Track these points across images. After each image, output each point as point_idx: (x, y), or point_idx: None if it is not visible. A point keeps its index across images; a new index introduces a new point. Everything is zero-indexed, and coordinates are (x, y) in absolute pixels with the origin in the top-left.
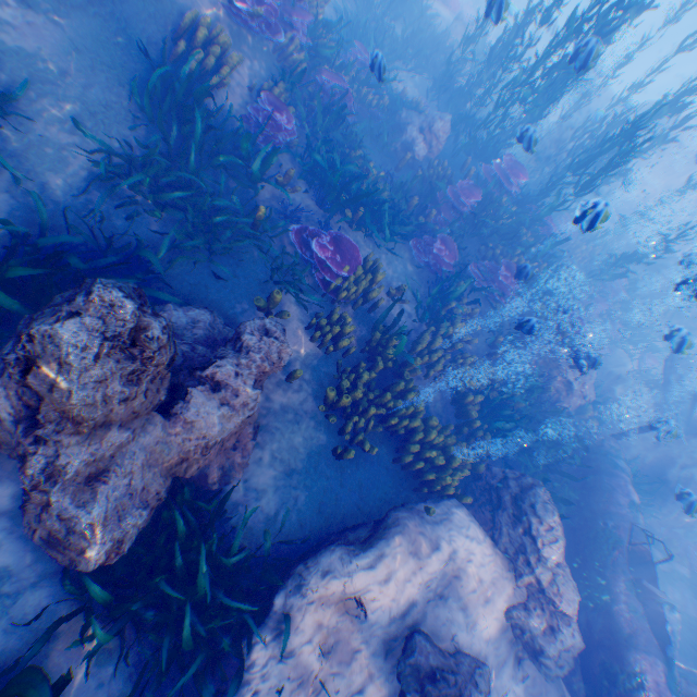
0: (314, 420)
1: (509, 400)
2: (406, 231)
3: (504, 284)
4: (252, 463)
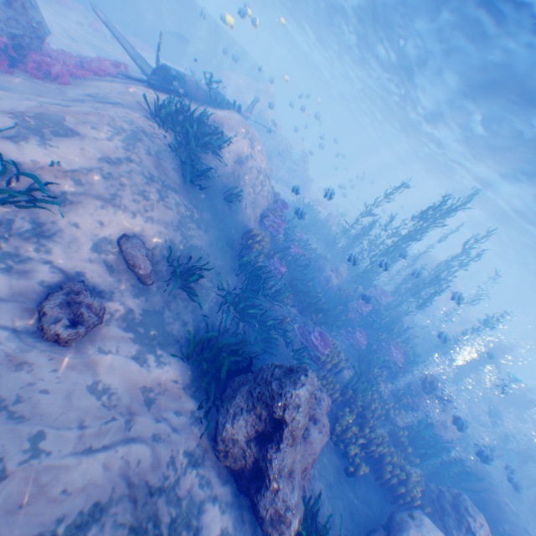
0: (330, 448)
1: (418, 434)
2: (337, 324)
3: (394, 356)
4: (312, 477)
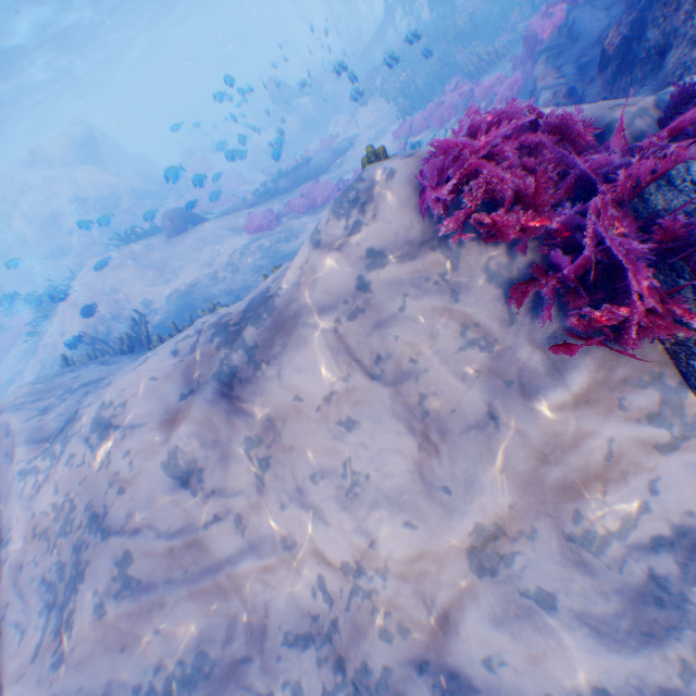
0: None
1: None
2: None
3: None
4: None
